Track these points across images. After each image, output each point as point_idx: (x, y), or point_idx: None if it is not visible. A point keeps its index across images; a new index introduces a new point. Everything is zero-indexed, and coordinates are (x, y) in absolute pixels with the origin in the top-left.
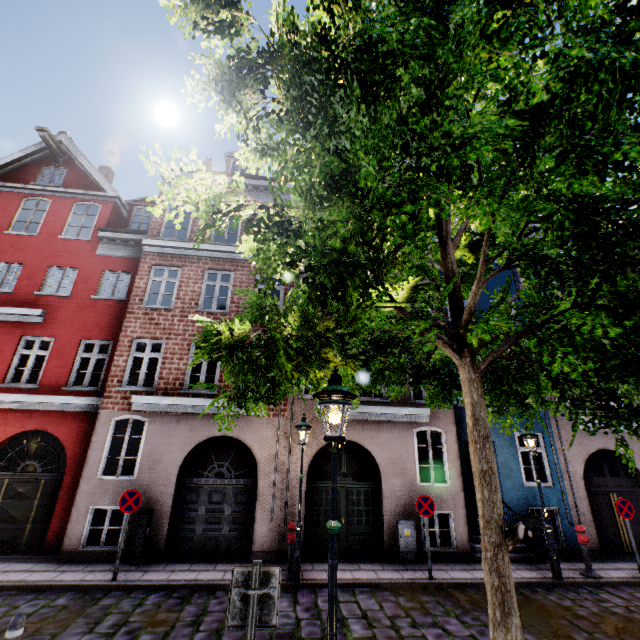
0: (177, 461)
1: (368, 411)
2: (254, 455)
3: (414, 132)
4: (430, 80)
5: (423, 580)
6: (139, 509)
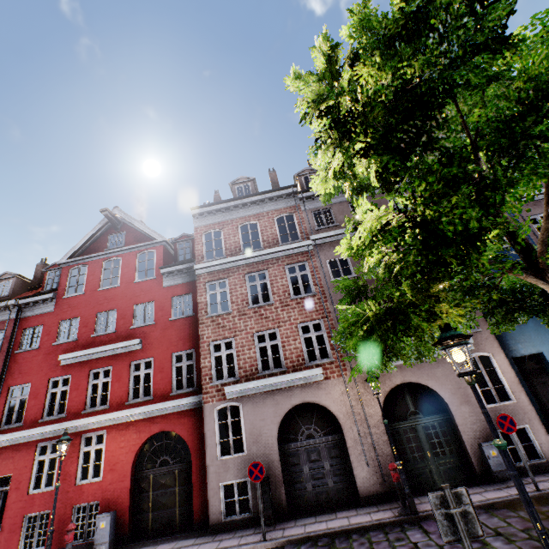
0: (274, 432)
1: None
2: (333, 413)
3: (529, 134)
4: (533, 98)
5: (532, 493)
6: None
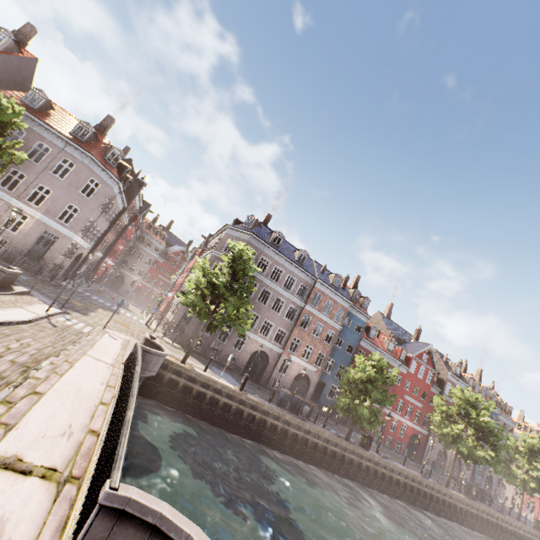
0: (437, 452)
1: None
2: (447, 455)
3: None
4: None
5: None
6: (431, 459)
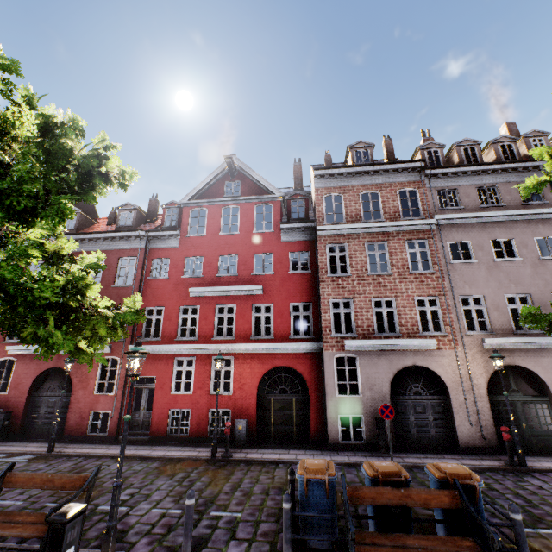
0: (386, 384)
1: (529, 341)
2: (442, 378)
3: None
4: None
5: None
6: (370, 417)
